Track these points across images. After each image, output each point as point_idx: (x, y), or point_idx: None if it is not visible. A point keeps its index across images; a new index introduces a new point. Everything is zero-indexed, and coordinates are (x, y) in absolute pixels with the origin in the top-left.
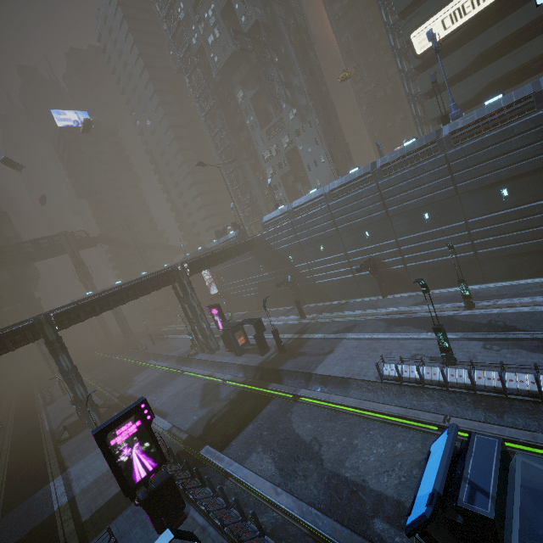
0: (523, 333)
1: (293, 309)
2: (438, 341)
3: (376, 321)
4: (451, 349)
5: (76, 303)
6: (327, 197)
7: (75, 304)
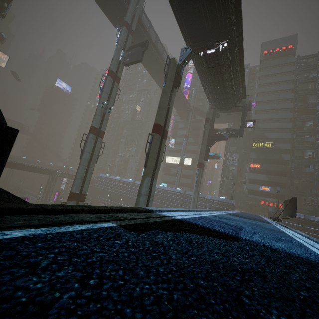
0: None
1: None
2: None
3: None
4: None
5: (16, 162)
6: (119, 181)
7: (16, 162)
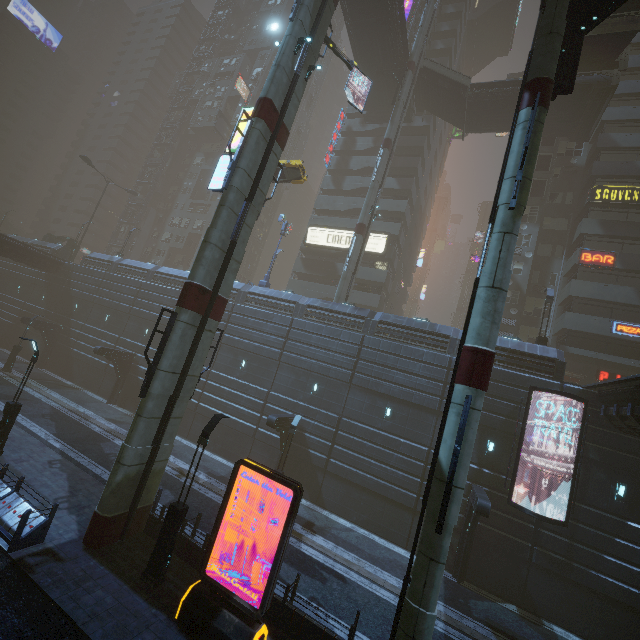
0: (104, 469)
1: (25, 363)
2: (2, 421)
3: (49, 407)
4: (7, 438)
5: None
6: (149, 274)
7: None
